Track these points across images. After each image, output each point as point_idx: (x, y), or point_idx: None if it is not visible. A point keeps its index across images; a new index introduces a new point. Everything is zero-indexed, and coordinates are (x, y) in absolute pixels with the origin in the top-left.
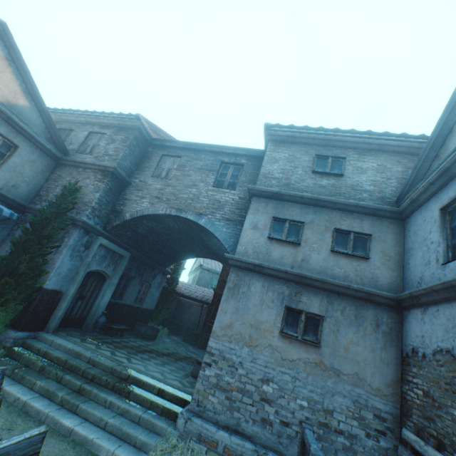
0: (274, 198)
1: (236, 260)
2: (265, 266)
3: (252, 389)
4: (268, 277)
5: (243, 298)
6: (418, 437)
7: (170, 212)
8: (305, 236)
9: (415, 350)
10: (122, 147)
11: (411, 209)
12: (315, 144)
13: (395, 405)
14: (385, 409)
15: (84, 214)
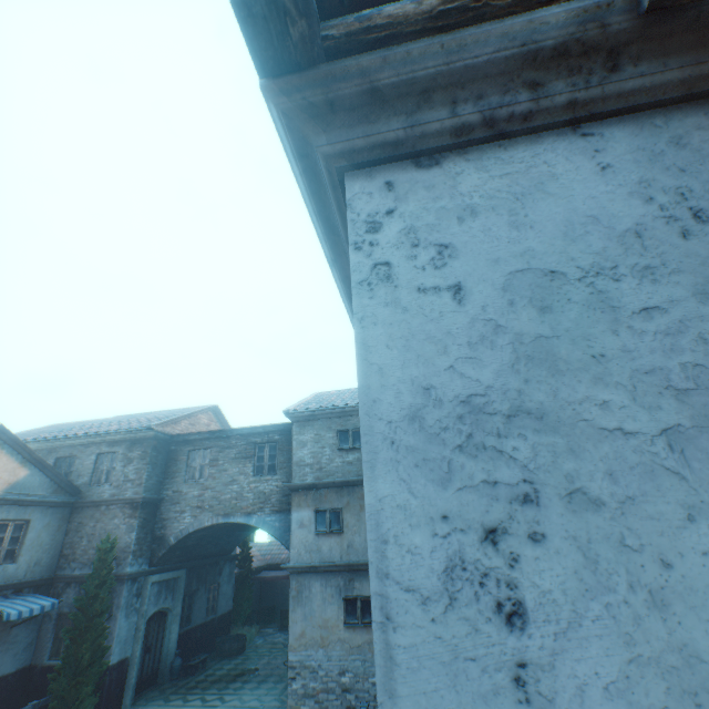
0: (311, 488)
1: (292, 567)
2: (318, 566)
3: (334, 685)
4: (324, 573)
5: (307, 602)
6: None
7: (218, 521)
8: (346, 520)
9: None
10: (143, 465)
11: None
12: (335, 416)
13: None
14: None
15: (126, 563)
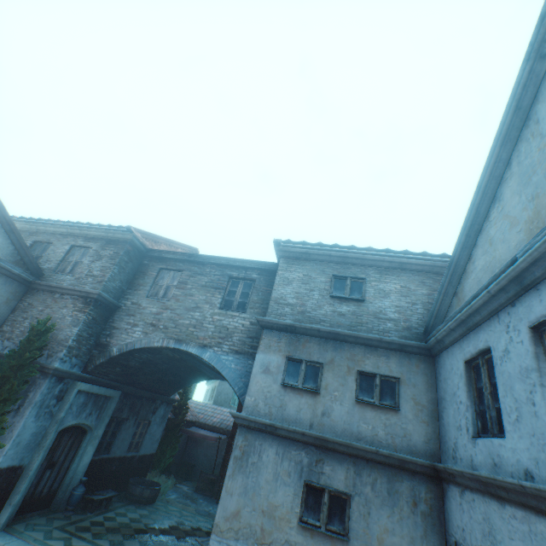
0: (288, 331)
1: (243, 418)
2: (278, 427)
3: None
4: (283, 440)
5: (253, 471)
6: None
7: (168, 344)
8: (325, 380)
9: (457, 545)
10: (110, 265)
11: (439, 349)
12: (332, 261)
13: None
14: None
15: (57, 356)
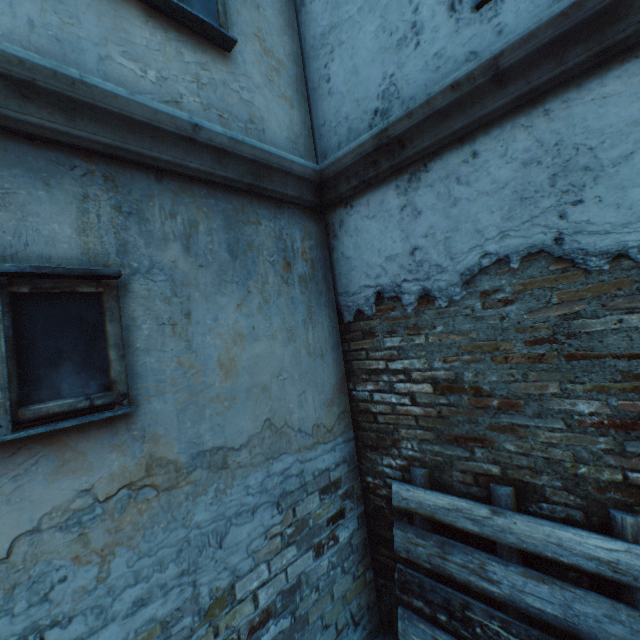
0: None
1: None
2: None
3: None
4: None
5: None
6: (461, 499)
7: None
8: None
9: (389, 294)
10: None
11: None
12: None
13: (347, 436)
14: (335, 460)
15: None
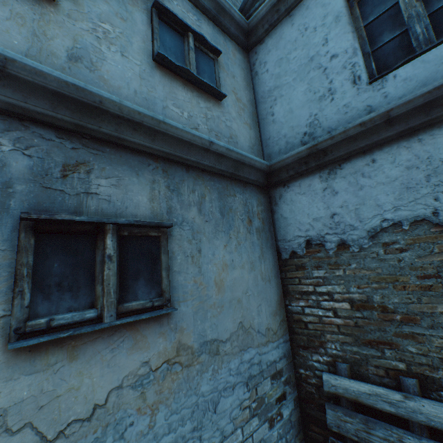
0: None
1: None
2: None
3: None
4: None
5: None
6: (378, 387)
7: None
8: None
9: (315, 242)
10: None
11: (272, 21)
12: None
13: (285, 338)
14: (279, 355)
15: None
